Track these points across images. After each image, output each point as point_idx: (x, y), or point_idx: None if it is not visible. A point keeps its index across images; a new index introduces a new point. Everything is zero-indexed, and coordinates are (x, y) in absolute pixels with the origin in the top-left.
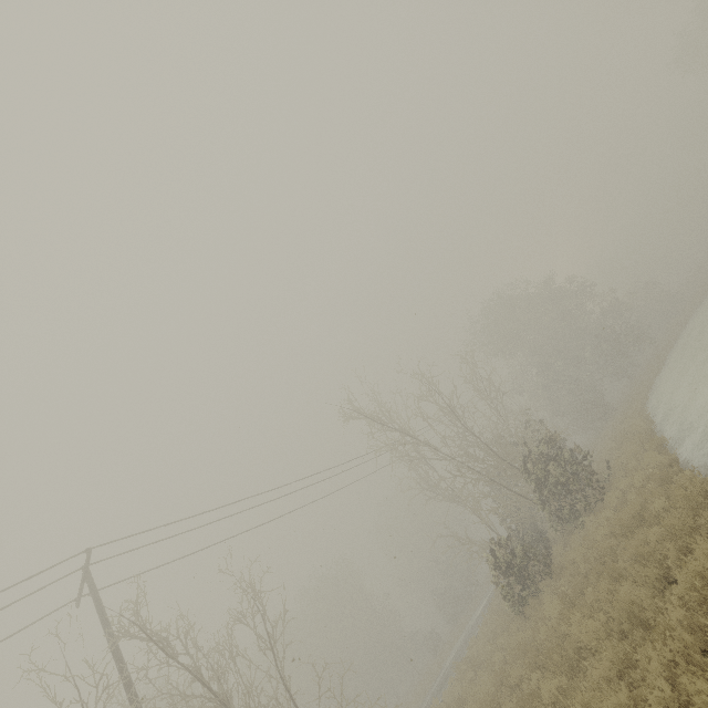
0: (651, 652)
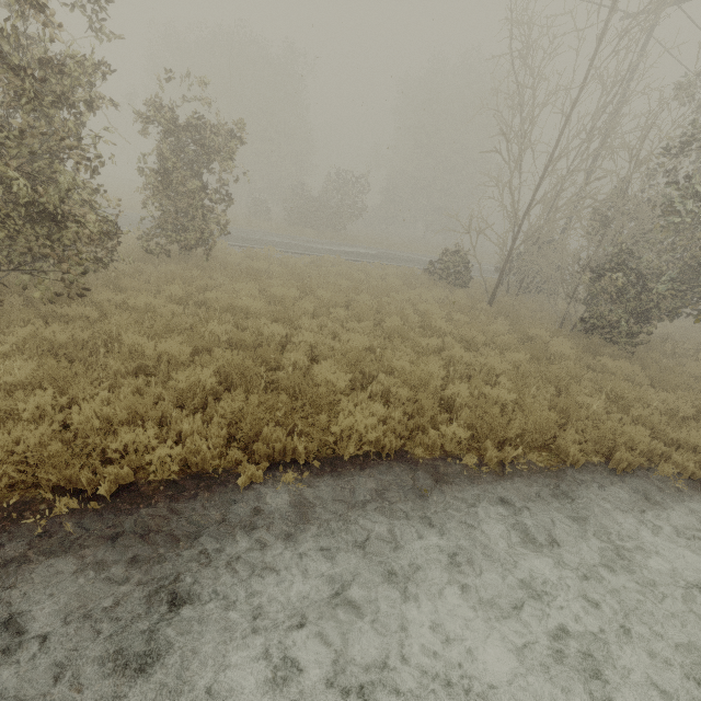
0: None
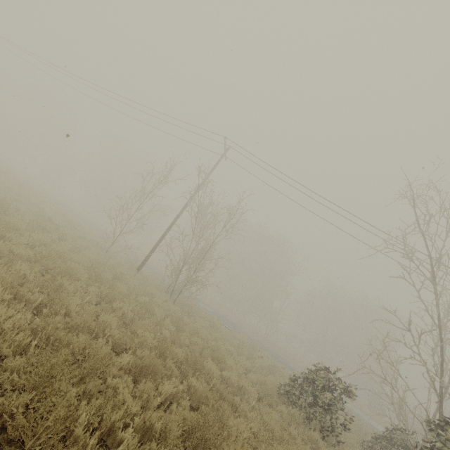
0: (0, 270)
